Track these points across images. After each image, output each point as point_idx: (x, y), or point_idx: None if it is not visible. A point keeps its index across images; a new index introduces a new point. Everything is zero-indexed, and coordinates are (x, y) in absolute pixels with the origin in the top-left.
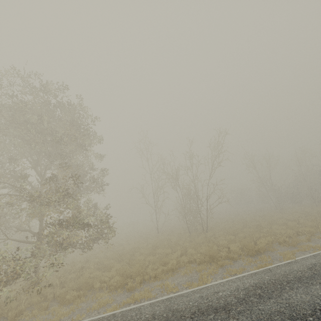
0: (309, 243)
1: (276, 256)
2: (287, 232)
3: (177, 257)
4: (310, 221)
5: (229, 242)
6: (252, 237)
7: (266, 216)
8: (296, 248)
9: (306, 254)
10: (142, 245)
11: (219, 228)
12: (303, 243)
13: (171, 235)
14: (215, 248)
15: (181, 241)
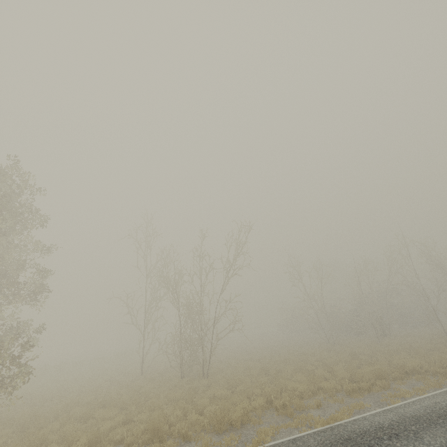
0: (316, 411)
1: (251, 436)
2: (299, 388)
3: (113, 427)
4: (344, 370)
5: (212, 401)
6: (250, 394)
7: (303, 356)
8: (292, 419)
9: (291, 435)
10: (89, 398)
11: (229, 372)
12: (310, 410)
13: (154, 380)
14: (179, 412)
15: (156, 392)
